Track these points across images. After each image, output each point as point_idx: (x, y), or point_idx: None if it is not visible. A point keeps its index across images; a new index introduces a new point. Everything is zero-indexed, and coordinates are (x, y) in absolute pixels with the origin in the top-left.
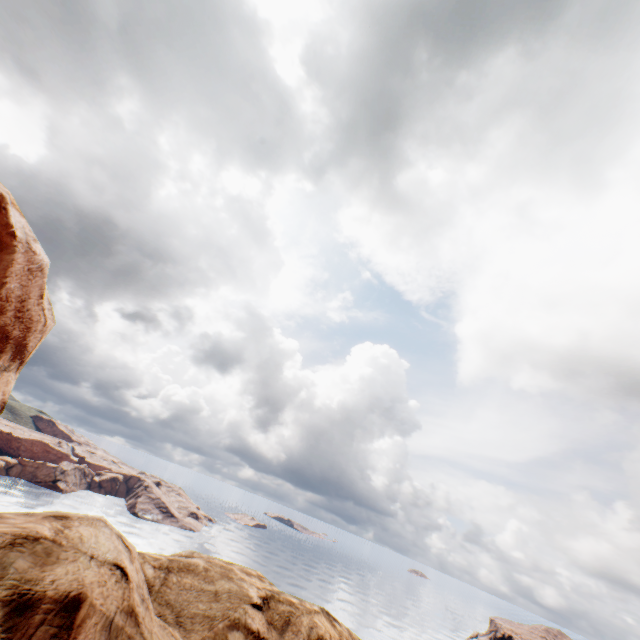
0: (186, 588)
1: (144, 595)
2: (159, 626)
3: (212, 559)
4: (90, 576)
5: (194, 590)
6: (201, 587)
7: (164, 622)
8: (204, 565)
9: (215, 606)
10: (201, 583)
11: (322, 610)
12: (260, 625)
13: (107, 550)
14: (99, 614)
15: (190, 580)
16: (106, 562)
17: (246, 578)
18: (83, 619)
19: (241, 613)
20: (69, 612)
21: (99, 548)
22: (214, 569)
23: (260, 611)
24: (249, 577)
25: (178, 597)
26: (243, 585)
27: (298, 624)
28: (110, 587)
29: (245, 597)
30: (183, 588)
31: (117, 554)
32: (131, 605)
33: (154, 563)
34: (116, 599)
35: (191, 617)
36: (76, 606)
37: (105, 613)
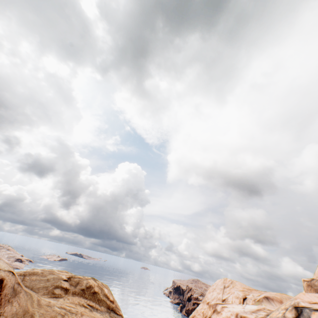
0: (34, 280)
1: (20, 281)
2: (28, 289)
3: (44, 269)
4: (3, 274)
5: (37, 280)
6: (41, 279)
7: (28, 289)
8: (41, 271)
9: (48, 283)
10: (40, 277)
11: (92, 278)
12: (67, 285)
13: (4, 267)
14: (10, 284)
15: (35, 277)
16: (6, 270)
17: (60, 273)
18: (5, 285)
19: (59, 283)
20: (0, 283)
21: (1, 266)
22: (46, 272)
23: (67, 281)
24: (62, 272)
25: (30, 283)
26: (59, 275)
27: (82, 283)
28: (11, 277)
29: (61, 278)
30: (32, 280)
31: (9, 268)
32: (19, 282)
33: (17, 274)
34: (14, 280)
35: (38, 288)
36: (2, 282)
37: (12, 283)
